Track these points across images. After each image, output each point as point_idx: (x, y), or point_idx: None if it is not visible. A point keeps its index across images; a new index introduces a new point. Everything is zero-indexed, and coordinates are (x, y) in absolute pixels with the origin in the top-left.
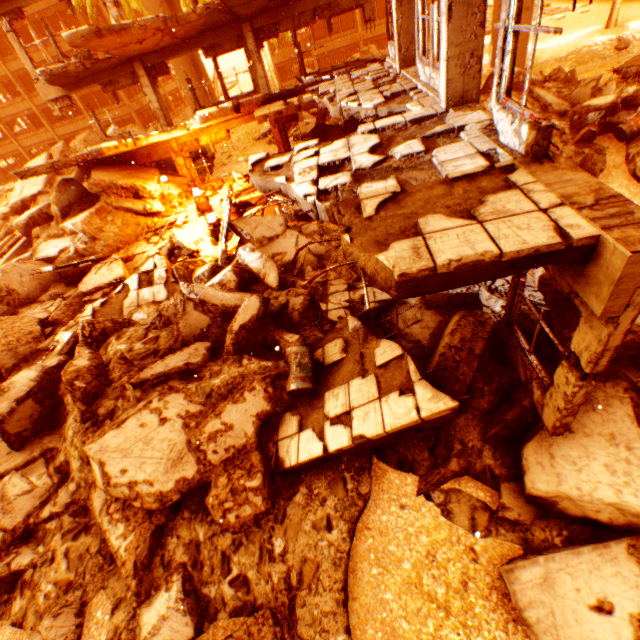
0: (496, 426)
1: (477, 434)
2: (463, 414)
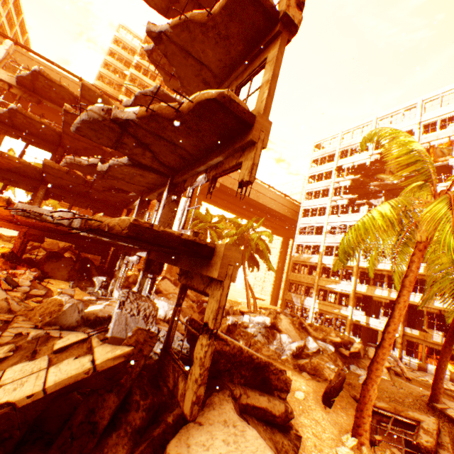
0: (145, 442)
1: (126, 453)
2: (117, 430)
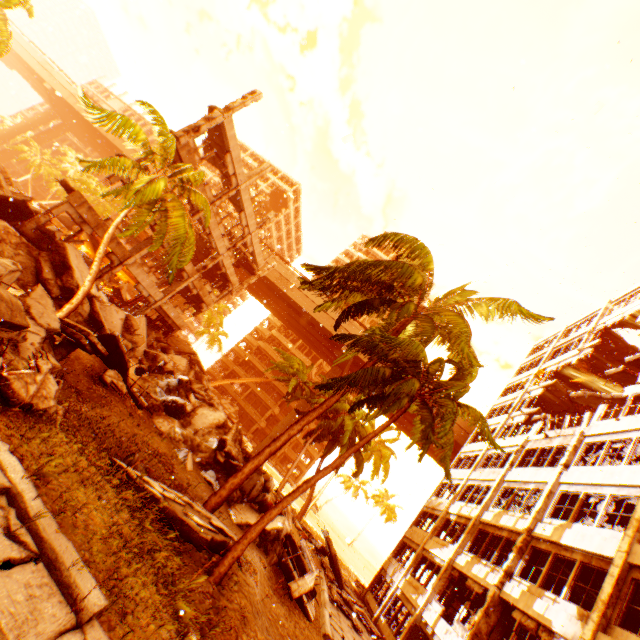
0: None
1: None
2: None
